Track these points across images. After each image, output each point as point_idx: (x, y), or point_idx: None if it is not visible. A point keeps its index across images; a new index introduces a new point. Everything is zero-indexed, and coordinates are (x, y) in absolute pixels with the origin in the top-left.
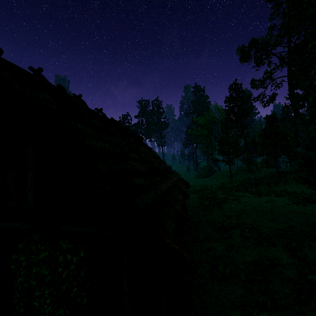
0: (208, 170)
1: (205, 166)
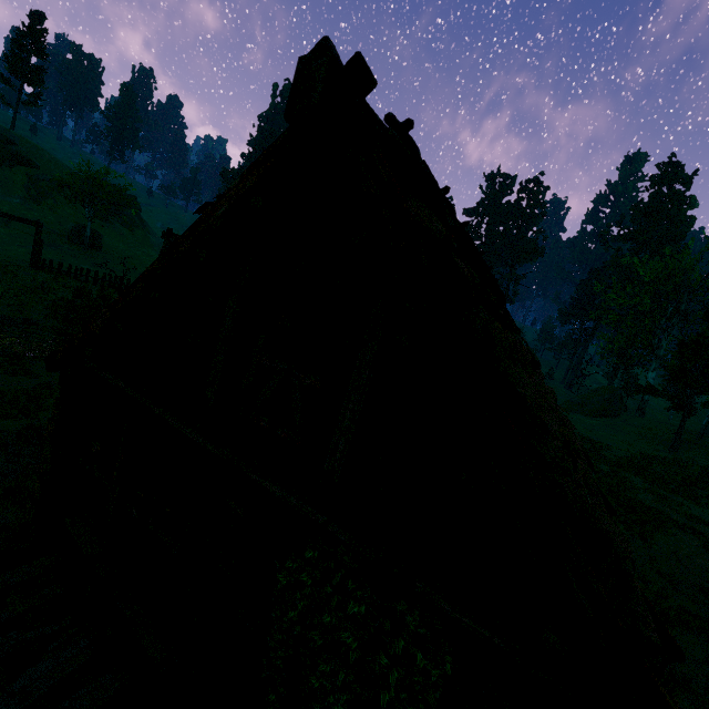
0: (607, 400)
1: (601, 388)
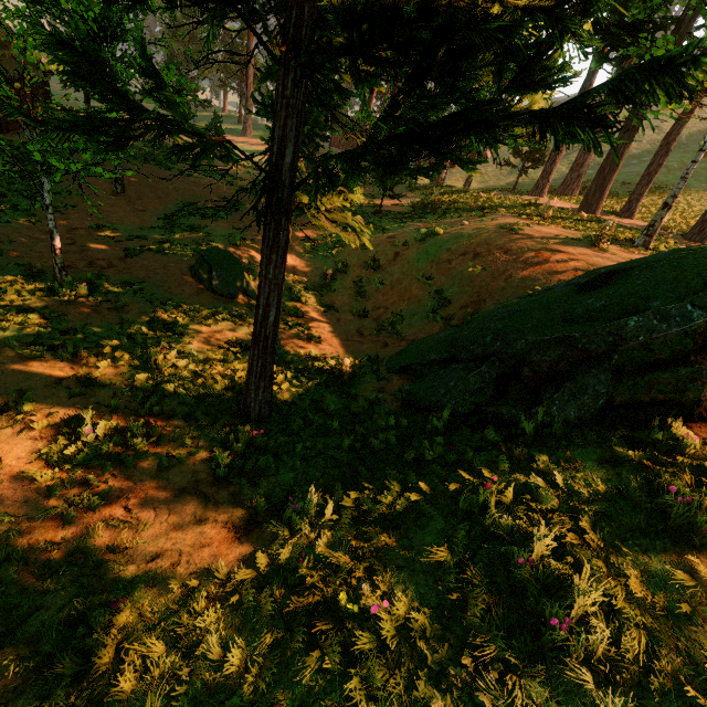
0: None
1: None
